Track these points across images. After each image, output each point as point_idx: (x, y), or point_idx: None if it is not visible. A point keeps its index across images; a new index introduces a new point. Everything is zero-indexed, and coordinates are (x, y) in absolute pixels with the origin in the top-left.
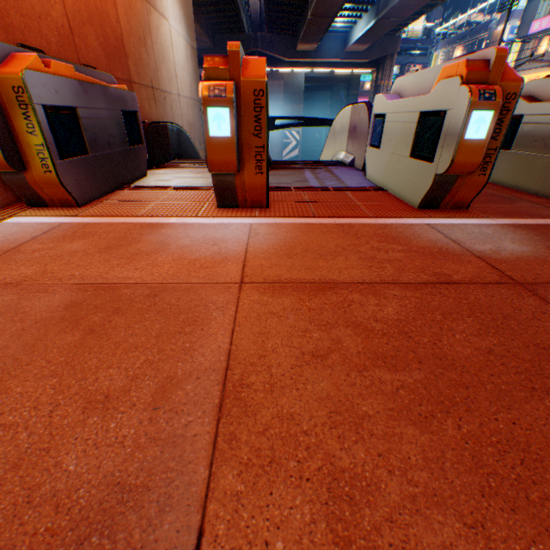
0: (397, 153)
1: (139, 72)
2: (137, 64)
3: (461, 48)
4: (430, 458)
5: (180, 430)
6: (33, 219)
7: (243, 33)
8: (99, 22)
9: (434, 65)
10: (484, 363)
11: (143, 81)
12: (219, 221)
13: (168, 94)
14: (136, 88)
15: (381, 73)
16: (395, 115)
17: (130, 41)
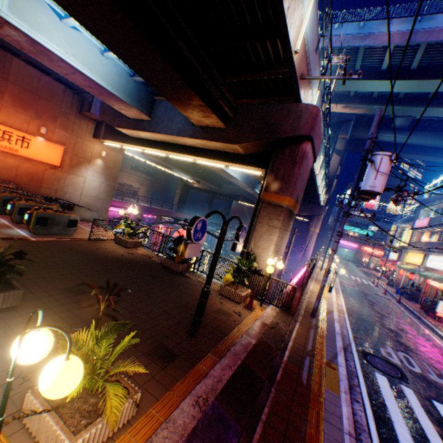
0: None
1: (49, 186)
2: (49, 184)
3: (408, 226)
4: None
5: None
6: None
7: (235, 186)
8: (32, 176)
9: (392, 232)
10: None
11: (51, 188)
12: None
13: (71, 193)
14: (44, 188)
15: (311, 222)
16: None
17: (48, 180)
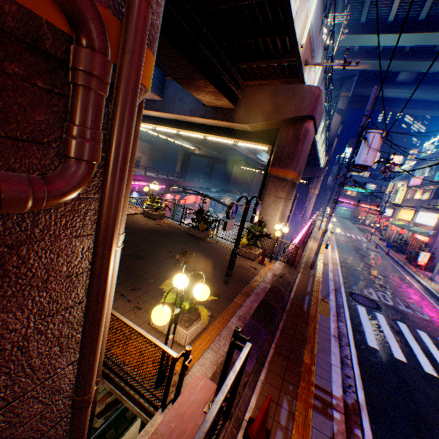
0: None
1: None
2: None
3: (405, 184)
4: None
5: None
6: None
7: (236, 151)
8: None
9: (389, 190)
10: None
11: None
12: None
13: None
14: None
15: (311, 185)
16: None
17: None
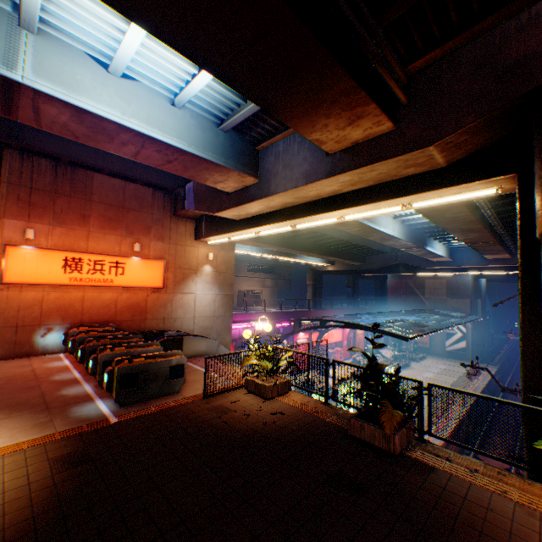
0: None
1: (155, 315)
2: (154, 313)
3: None
4: (2, 376)
5: (6, 371)
6: (62, 354)
7: (386, 253)
8: (133, 308)
9: None
10: (15, 377)
11: (157, 317)
12: (68, 362)
13: (181, 318)
14: (149, 320)
15: None
16: None
17: (152, 308)
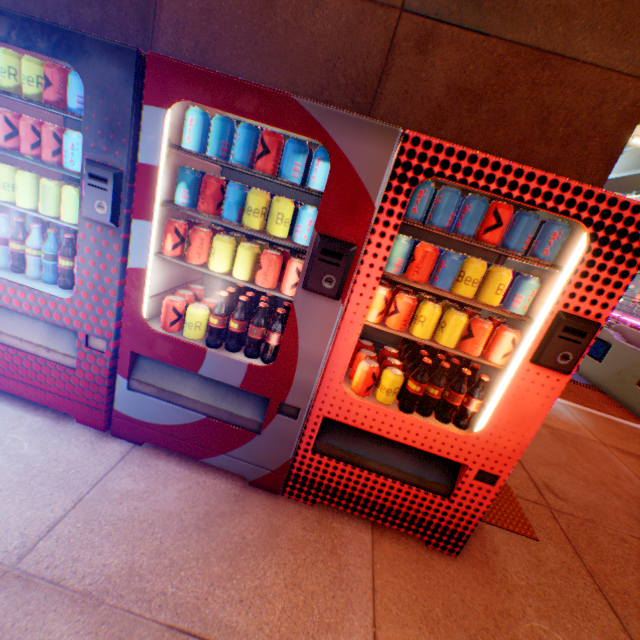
0: (622, 376)
1: None
2: None
3: None
4: None
5: None
6: None
7: None
8: None
9: None
10: None
11: None
12: None
13: None
14: None
15: None
16: (623, 352)
17: None
